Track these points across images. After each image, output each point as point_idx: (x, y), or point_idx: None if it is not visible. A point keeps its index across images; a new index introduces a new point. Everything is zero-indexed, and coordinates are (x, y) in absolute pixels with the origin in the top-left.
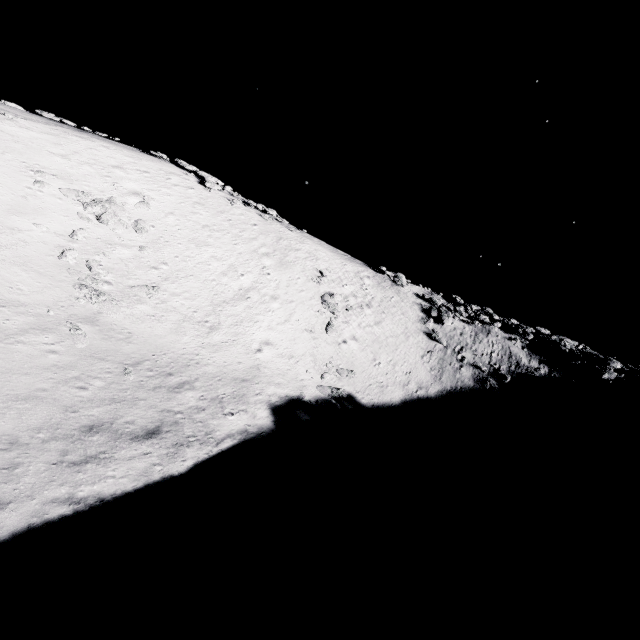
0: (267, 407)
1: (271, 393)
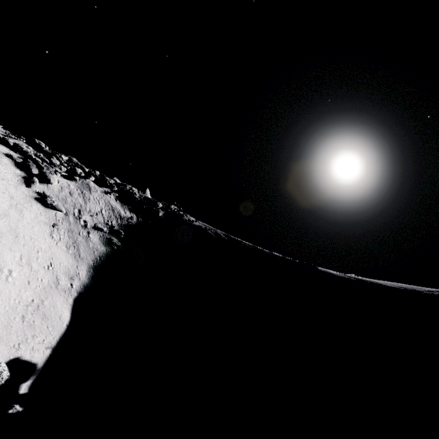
0: None
1: None
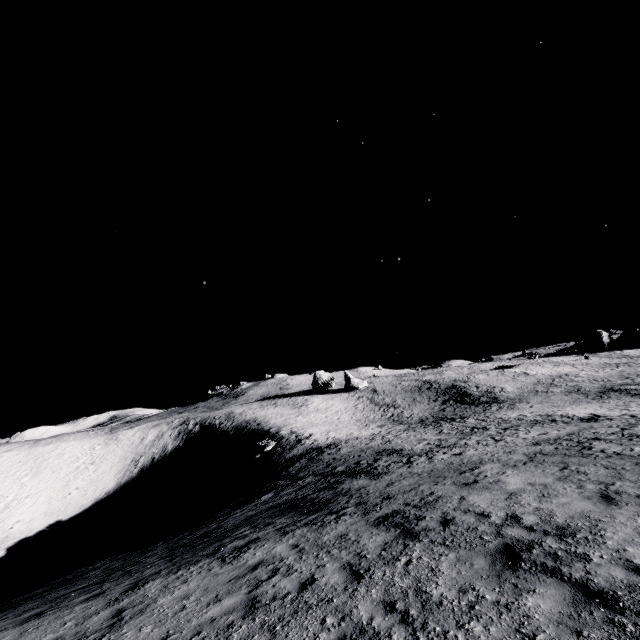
0: (6, 549)
1: (10, 543)
